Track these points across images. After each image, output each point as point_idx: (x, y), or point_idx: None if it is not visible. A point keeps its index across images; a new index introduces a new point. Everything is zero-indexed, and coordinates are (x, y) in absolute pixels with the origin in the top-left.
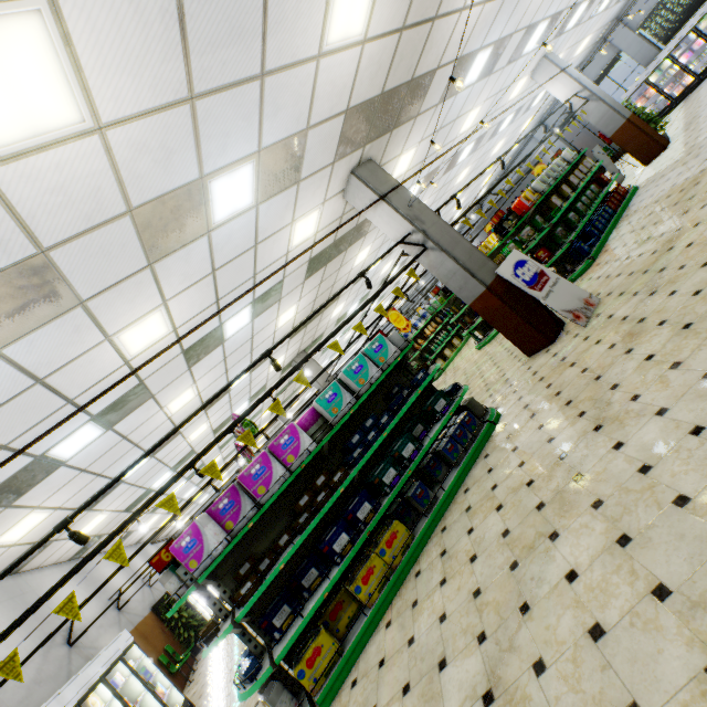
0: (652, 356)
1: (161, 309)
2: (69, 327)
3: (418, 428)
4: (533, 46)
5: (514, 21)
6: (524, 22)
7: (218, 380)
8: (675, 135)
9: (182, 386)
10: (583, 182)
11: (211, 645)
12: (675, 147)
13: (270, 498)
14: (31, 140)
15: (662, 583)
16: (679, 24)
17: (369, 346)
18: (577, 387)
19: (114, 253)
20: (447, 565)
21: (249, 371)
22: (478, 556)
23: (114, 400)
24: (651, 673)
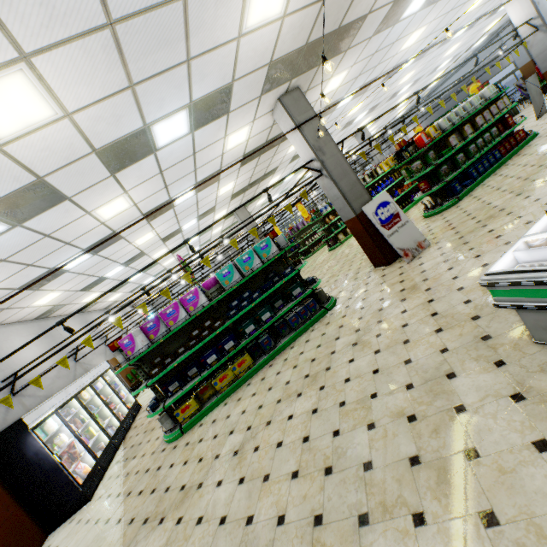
0: (405, 311)
1: (124, 195)
2: (62, 210)
3: (279, 302)
4: None
5: None
6: None
7: (172, 227)
8: None
9: (144, 231)
10: (486, 125)
11: (135, 392)
12: None
13: (175, 328)
14: (25, 129)
15: (309, 436)
16: None
17: (258, 244)
18: (370, 309)
19: (86, 173)
20: (260, 386)
21: (196, 220)
22: (272, 389)
23: (96, 241)
24: (280, 466)
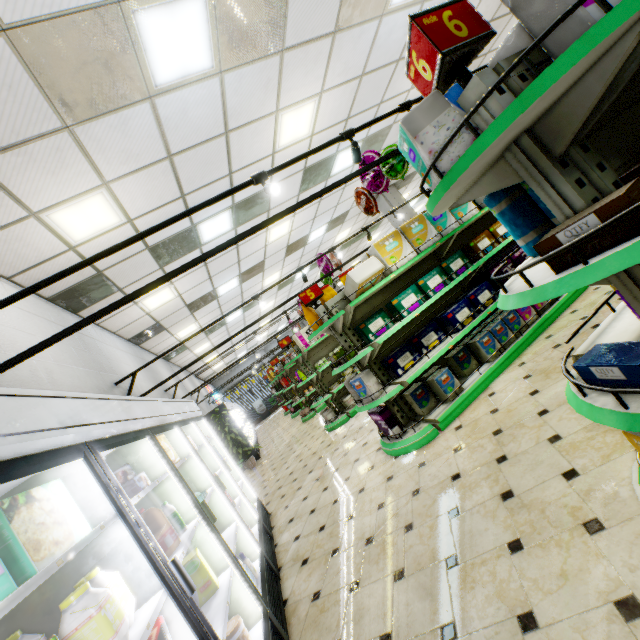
0: None
1: None
2: None
3: None
4: None
5: None
6: None
7: (333, 130)
8: None
9: (310, 80)
10: None
11: None
12: None
13: None
14: None
15: None
16: None
17: None
18: None
19: None
20: None
21: None
22: None
23: None
24: None
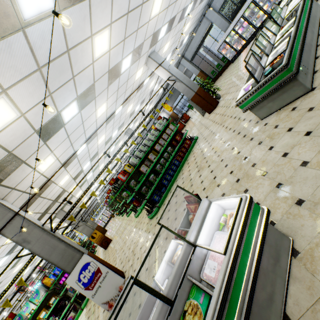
0: None
1: None
2: None
3: None
4: (129, 64)
5: (85, 83)
6: (100, 74)
7: None
8: (222, 96)
9: None
10: (163, 148)
11: None
12: (215, 115)
13: None
14: None
15: None
16: (237, 10)
17: None
18: None
19: None
20: None
21: (8, 255)
22: None
23: None
24: None
